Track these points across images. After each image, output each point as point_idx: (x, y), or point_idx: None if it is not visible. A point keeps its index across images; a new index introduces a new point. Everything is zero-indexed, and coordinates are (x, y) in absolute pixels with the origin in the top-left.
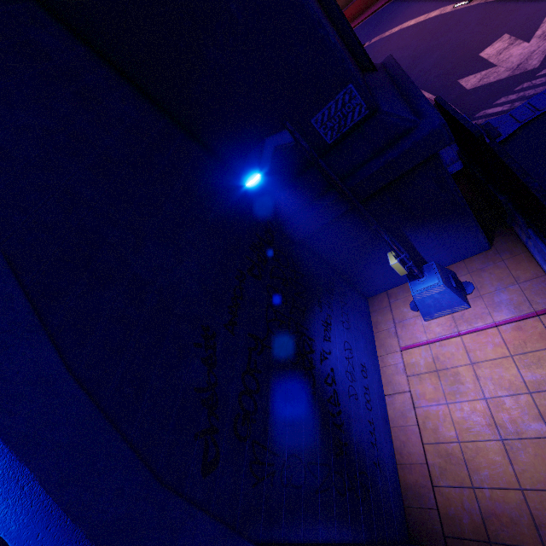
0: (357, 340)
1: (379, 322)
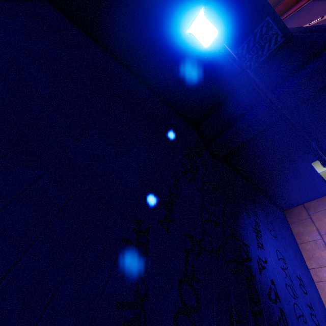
0: (286, 250)
1: (301, 232)
